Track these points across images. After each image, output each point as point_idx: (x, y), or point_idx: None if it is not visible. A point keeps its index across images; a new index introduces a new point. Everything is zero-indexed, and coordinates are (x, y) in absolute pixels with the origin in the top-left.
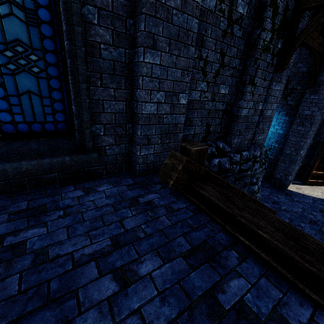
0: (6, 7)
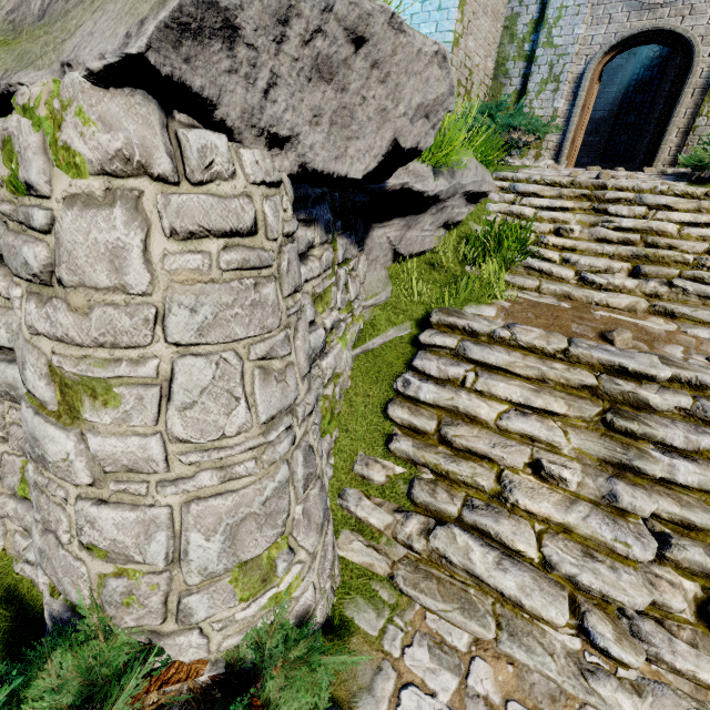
0: (632, 112)
